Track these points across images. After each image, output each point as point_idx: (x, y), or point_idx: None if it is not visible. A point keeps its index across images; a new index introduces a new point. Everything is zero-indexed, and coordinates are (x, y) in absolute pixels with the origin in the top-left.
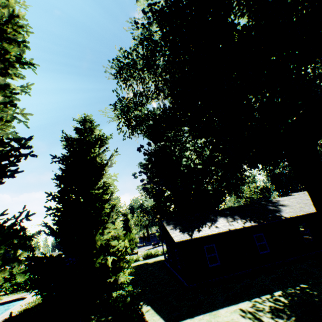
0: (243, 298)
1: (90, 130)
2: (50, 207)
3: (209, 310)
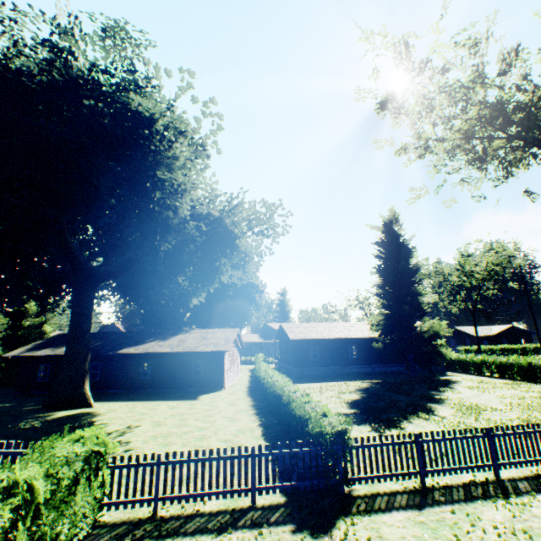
0: None
1: None
2: None
3: None
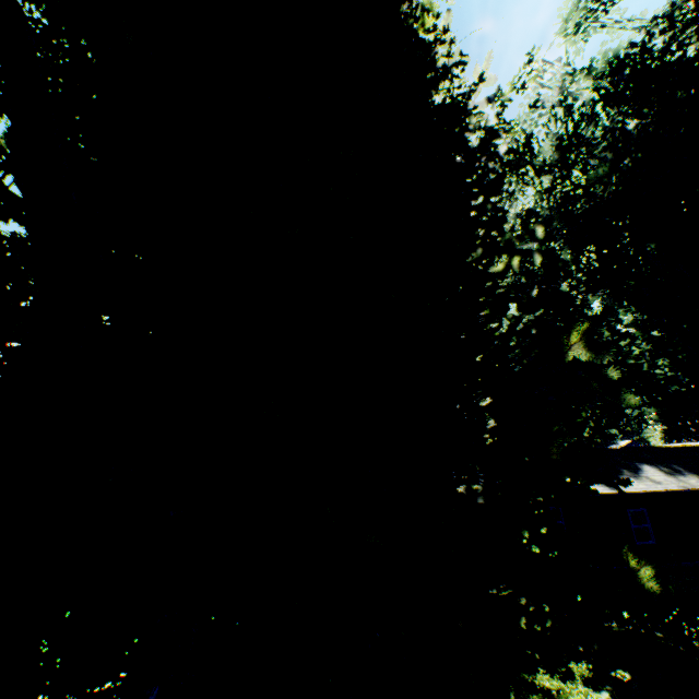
0: None
1: None
2: None
3: None
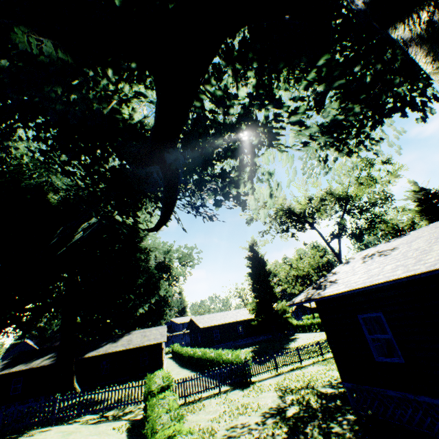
0: None
1: None
2: None
3: None
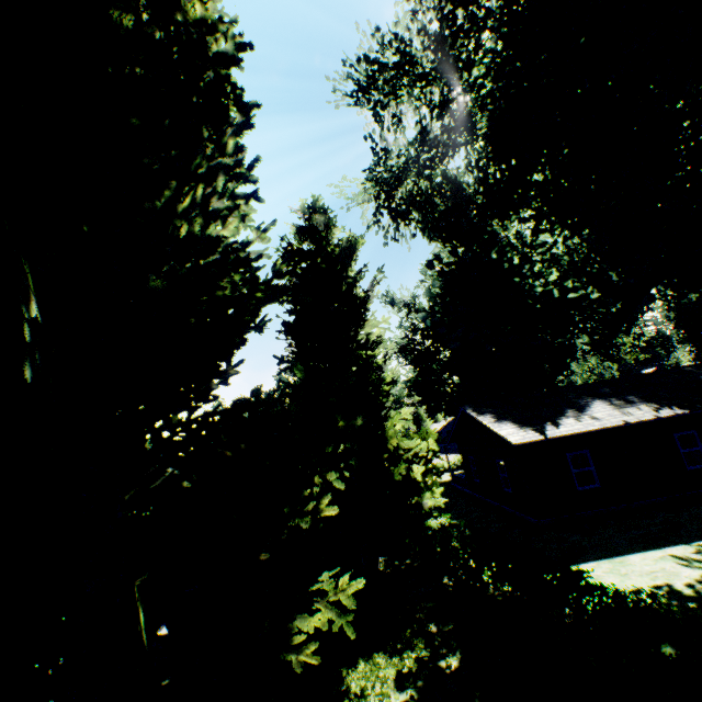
0: (670, 541)
1: (326, 231)
2: (288, 383)
3: (606, 556)
